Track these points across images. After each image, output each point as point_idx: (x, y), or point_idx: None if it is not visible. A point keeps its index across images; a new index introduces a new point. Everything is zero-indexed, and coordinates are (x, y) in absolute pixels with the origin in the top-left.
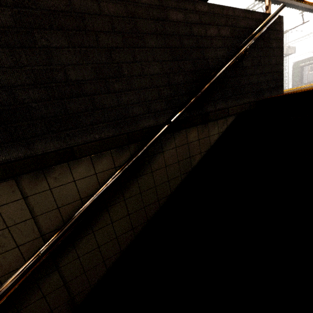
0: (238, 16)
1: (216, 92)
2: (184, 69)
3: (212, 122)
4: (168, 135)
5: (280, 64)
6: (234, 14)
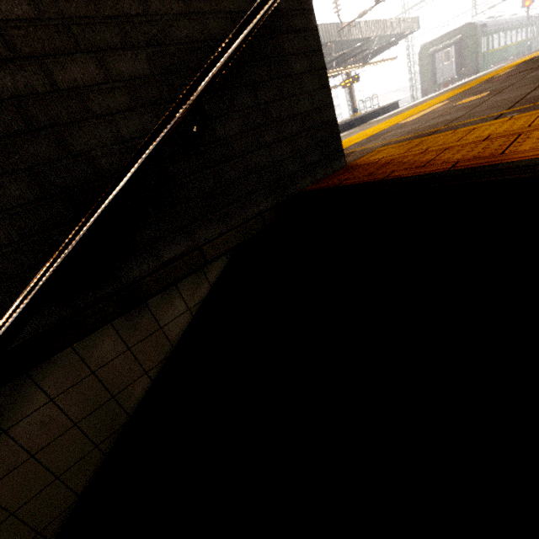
0: (166, 13)
1: (149, 223)
2: (0, 204)
3: (160, 294)
4: (9, 387)
5: (326, 105)
6: (147, 9)
